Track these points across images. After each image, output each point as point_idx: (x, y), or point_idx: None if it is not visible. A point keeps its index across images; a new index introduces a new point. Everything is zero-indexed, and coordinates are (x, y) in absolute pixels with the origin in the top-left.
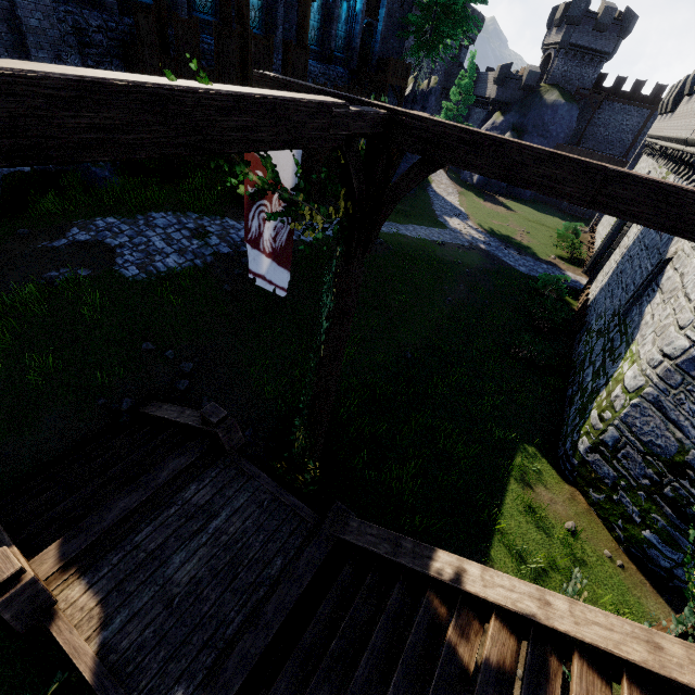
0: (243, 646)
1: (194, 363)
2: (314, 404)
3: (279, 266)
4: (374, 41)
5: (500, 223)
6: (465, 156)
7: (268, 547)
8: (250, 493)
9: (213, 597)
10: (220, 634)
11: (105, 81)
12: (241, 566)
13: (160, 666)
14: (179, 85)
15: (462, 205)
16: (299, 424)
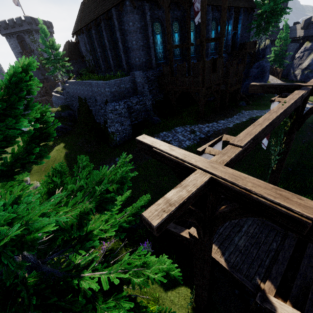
0: (275, 268)
1: None
2: None
3: (266, 140)
4: (236, 38)
5: None
6: None
7: (268, 239)
8: (251, 220)
9: (254, 252)
10: (263, 264)
11: (282, 112)
12: (260, 243)
13: (246, 269)
14: (287, 107)
15: None
16: None
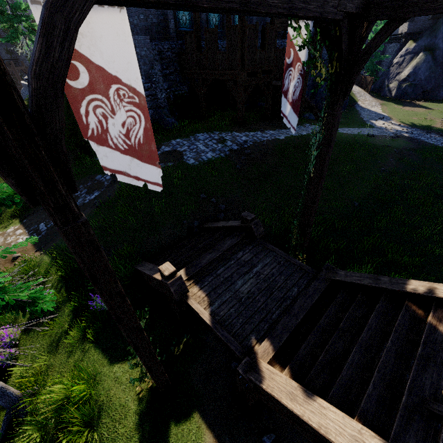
0: (284, 321)
1: (225, 205)
2: (304, 212)
3: (293, 112)
4: None
5: (419, 118)
6: (423, 6)
7: (288, 282)
8: (272, 257)
9: (261, 301)
10: (269, 317)
11: None
12: (274, 289)
13: (240, 325)
14: None
15: (384, 112)
16: (296, 223)
